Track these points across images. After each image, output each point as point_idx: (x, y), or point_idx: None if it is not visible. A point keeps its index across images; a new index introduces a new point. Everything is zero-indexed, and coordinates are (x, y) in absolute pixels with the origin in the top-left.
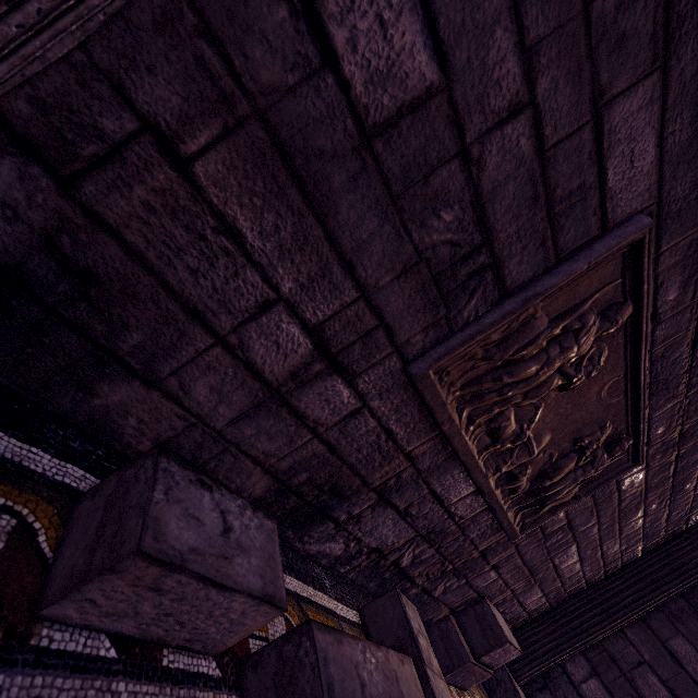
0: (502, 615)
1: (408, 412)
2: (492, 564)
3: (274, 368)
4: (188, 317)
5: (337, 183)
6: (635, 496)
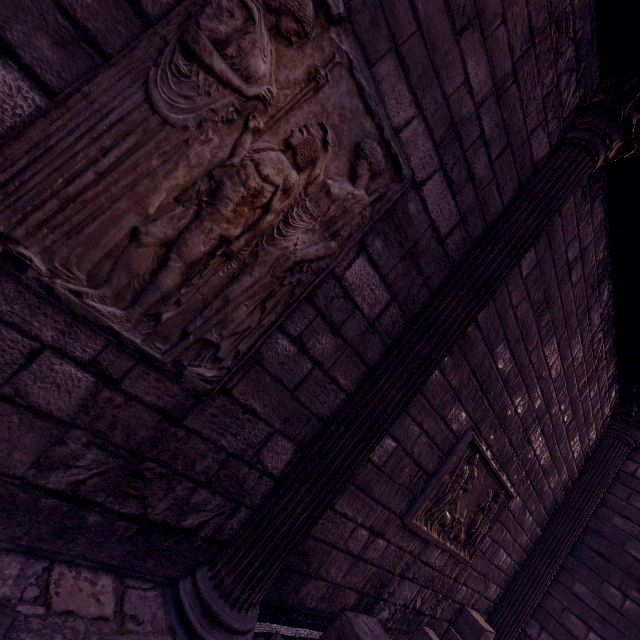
0: (478, 611)
1: (405, 535)
2: (462, 582)
3: (356, 548)
4: (330, 548)
5: (372, 484)
6: (520, 509)
